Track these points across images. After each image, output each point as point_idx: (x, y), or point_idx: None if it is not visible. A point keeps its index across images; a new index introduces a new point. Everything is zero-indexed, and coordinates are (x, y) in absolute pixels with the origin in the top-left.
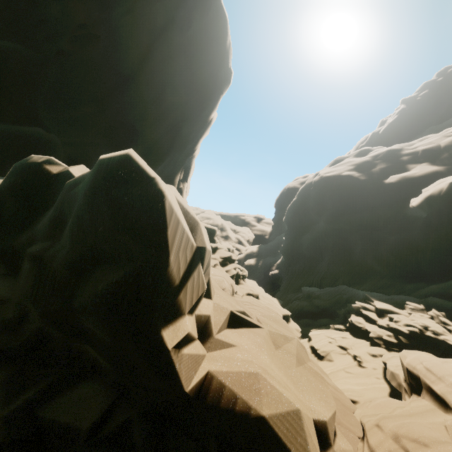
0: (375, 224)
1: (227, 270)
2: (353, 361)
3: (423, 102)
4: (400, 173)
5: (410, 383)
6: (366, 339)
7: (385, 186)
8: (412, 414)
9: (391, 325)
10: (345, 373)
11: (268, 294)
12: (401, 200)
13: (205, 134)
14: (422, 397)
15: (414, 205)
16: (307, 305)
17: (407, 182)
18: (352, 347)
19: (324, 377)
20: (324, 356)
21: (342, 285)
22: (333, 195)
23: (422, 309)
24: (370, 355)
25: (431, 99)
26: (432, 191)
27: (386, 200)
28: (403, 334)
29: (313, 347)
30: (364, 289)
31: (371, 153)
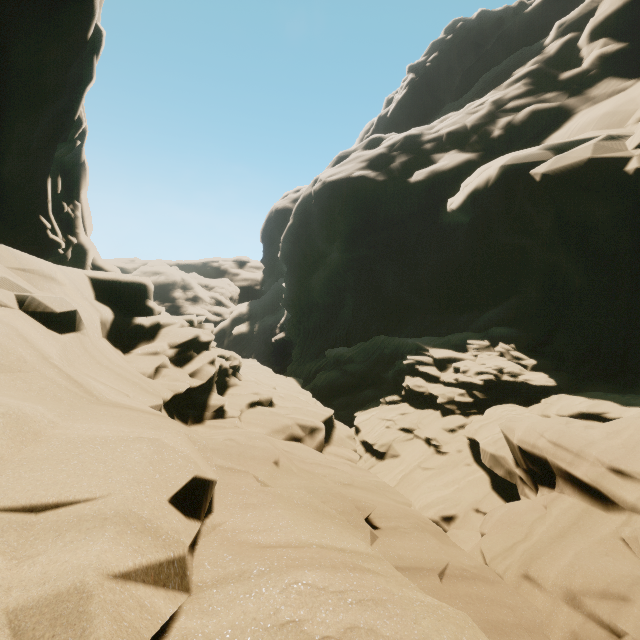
0: (406, 242)
1: (192, 371)
2: (428, 449)
3: (434, 70)
4: (427, 167)
5: (530, 469)
6: (432, 407)
7: (411, 187)
8: (563, 530)
9: (461, 378)
10: (422, 471)
11: (280, 376)
12: (434, 204)
13: (86, 81)
14: (560, 492)
15: (455, 207)
16: (339, 376)
17: (437, 178)
18: (420, 425)
19: (455, 557)
20: (385, 452)
21: (378, 336)
22: (345, 208)
23: (488, 346)
24: (447, 432)
25: (442, 66)
26: (476, 183)
27: (415, 207)
28: (477, 387)
29: (367, 442)
30: (407, 335)
31: (384, 143)
